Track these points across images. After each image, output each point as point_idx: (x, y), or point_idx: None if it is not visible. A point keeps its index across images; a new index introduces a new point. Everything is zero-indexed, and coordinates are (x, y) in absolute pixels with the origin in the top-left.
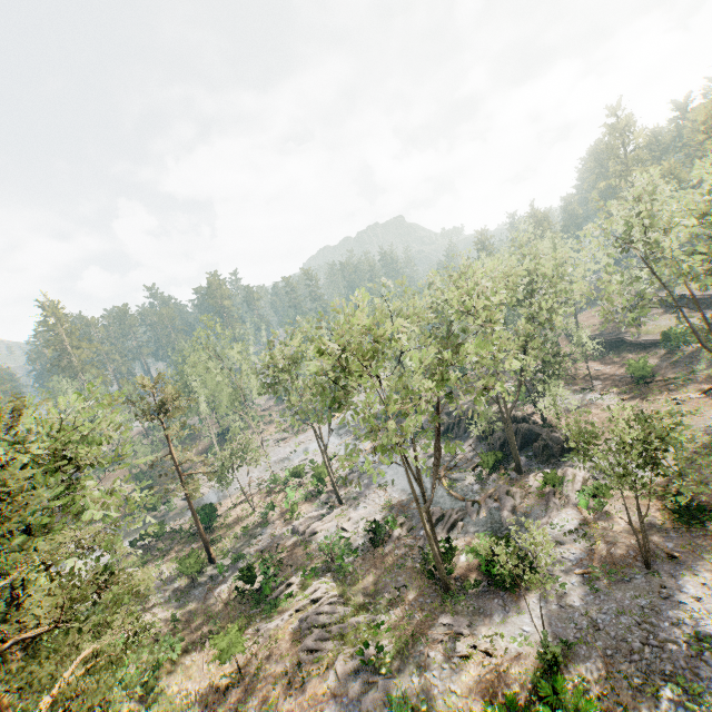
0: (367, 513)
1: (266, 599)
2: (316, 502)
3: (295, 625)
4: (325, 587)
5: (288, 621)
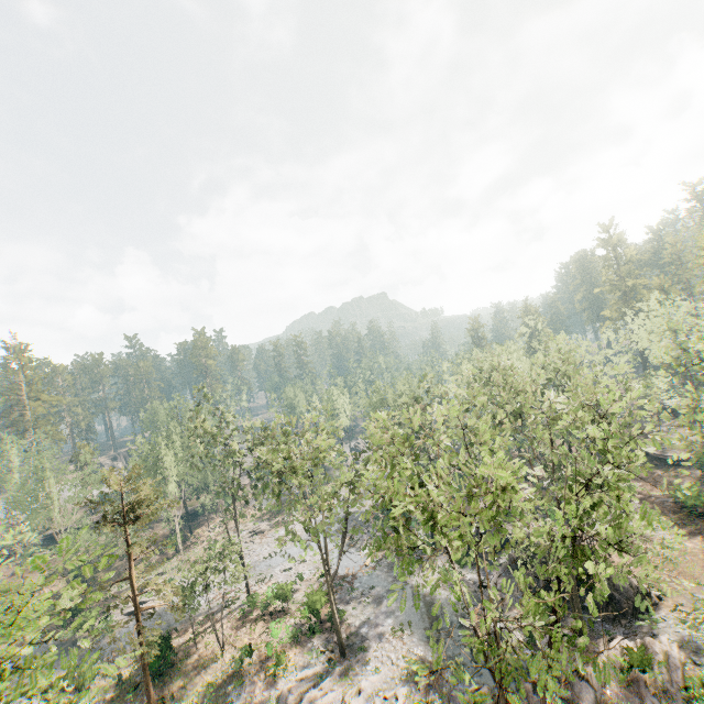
0: (383, 679)
1: None
2: (308, 646)
3: None
4: None
5: None
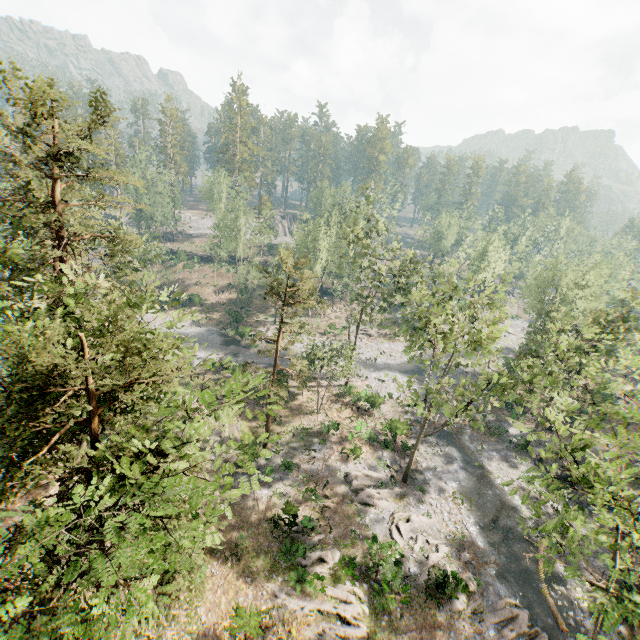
0: (430, 526)
1: (295, 556)
2: (378, 453)
3: (311, 634)
4: (357, 610)
5: (307, 616)
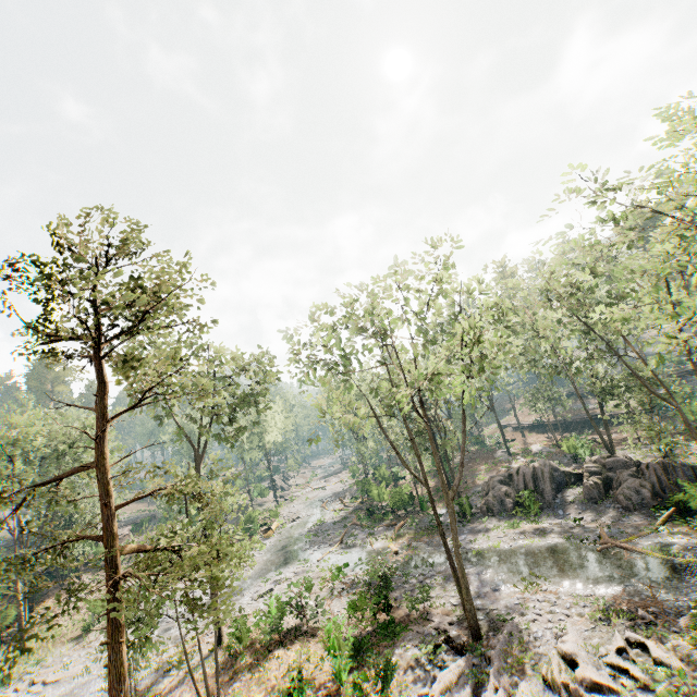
0: (581, 637)
1: None
2: (400, 653)
3: None
4: None
5: None
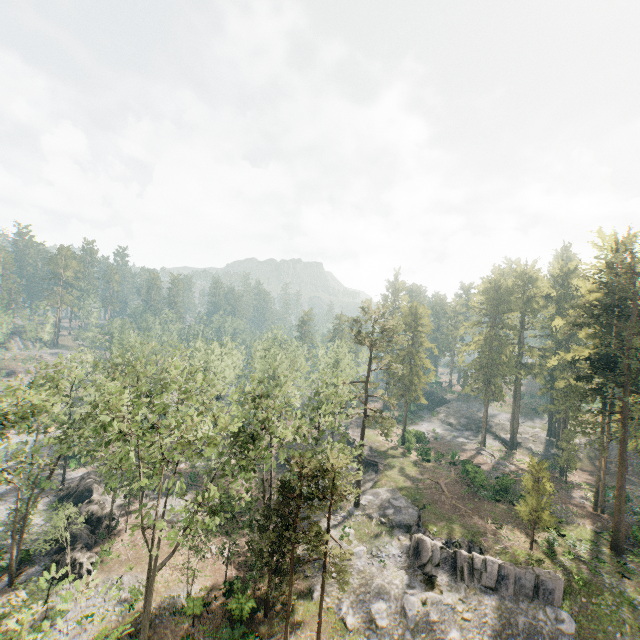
0: None
1: None
2: None
3: None
4: None
5: None
